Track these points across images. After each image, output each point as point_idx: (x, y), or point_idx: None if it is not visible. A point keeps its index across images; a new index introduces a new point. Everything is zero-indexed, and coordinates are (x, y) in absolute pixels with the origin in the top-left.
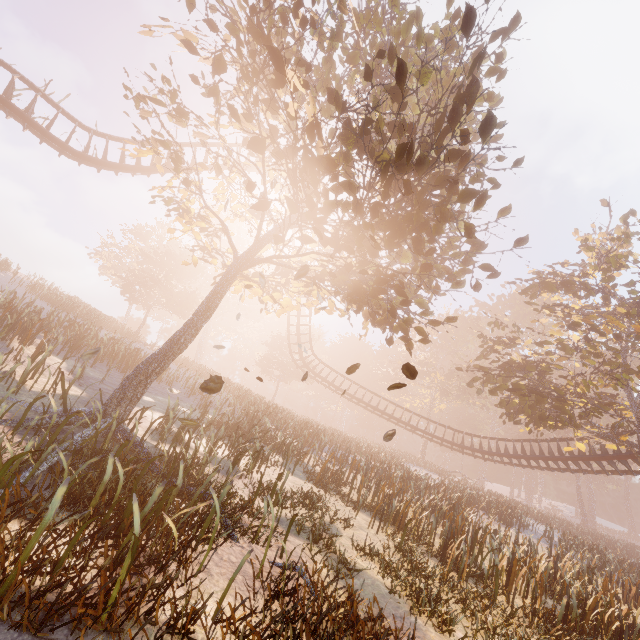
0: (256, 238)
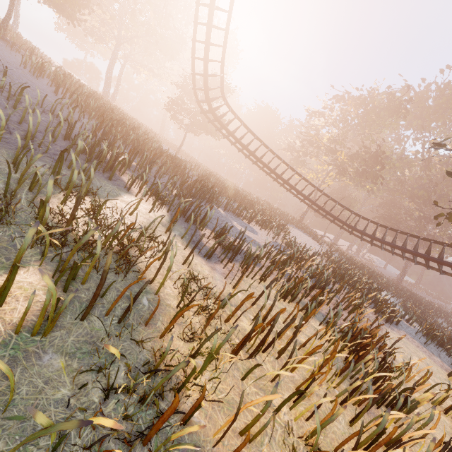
0: None
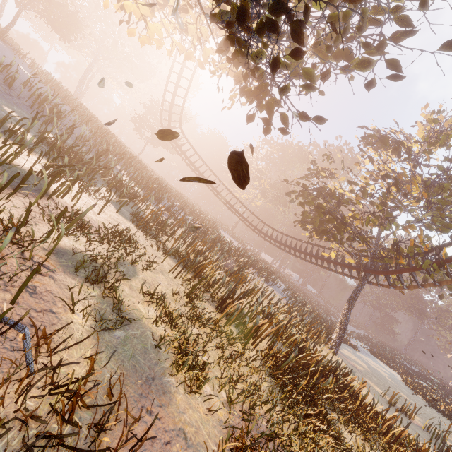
0: None
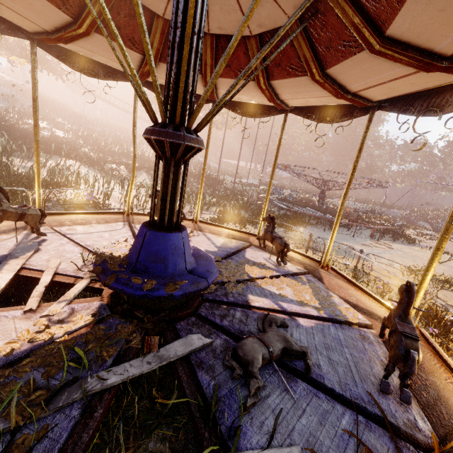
0: None
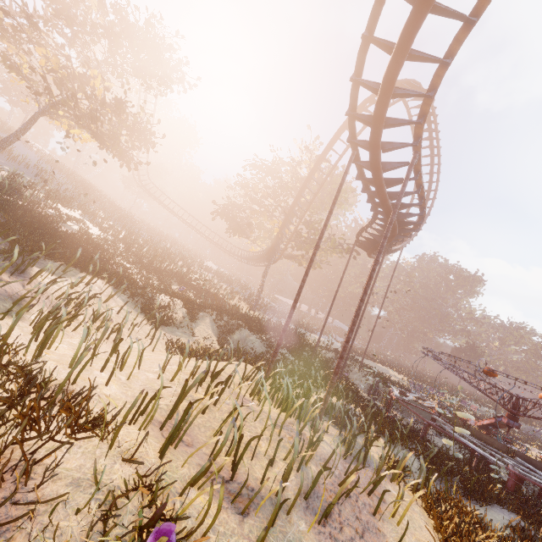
0: (49, 102)
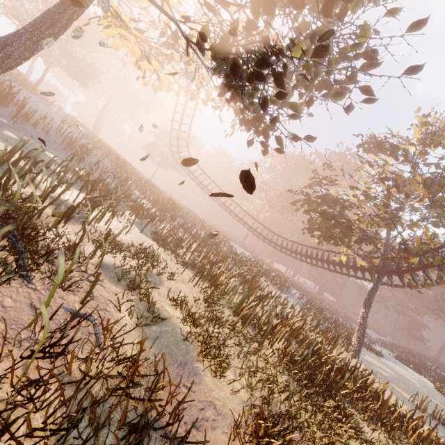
0: None
